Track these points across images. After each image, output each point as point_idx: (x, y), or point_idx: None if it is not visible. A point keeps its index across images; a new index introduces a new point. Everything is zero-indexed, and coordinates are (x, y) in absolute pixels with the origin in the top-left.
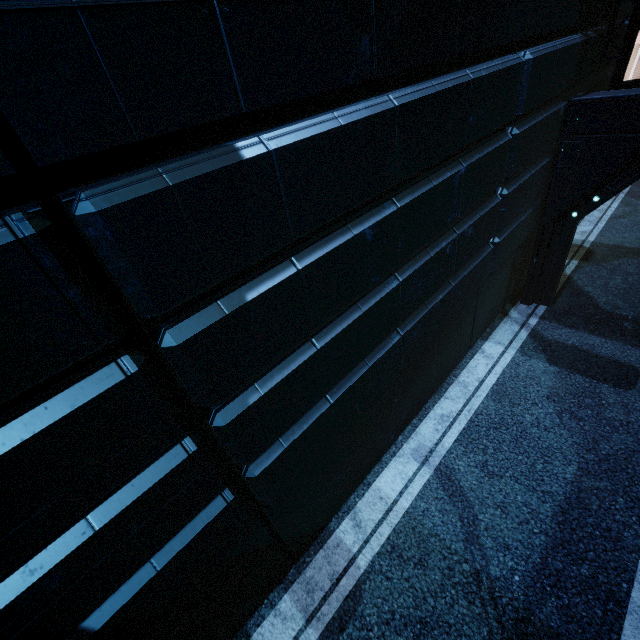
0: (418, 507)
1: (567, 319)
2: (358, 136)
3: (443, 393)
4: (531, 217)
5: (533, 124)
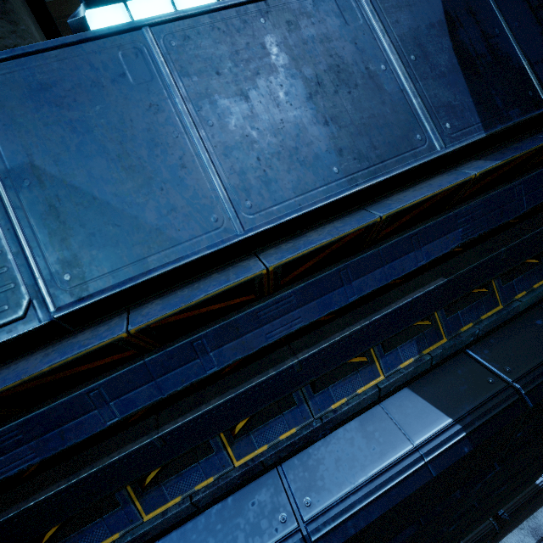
0: None
1: None
2: None
3: None
4: None
5: None
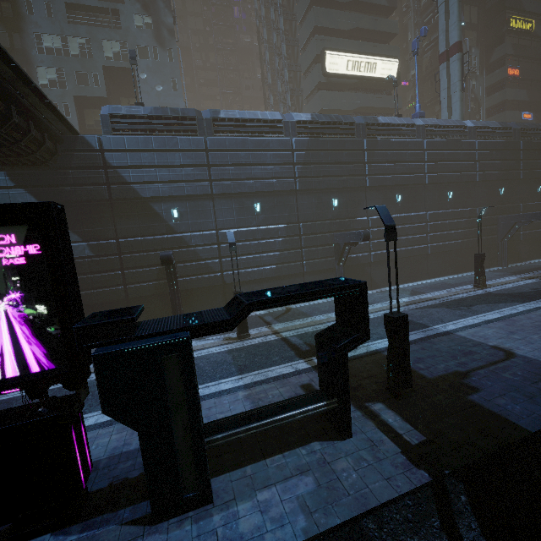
0: None
1: None
2: (535, 204)
3: None
4: None
5: None
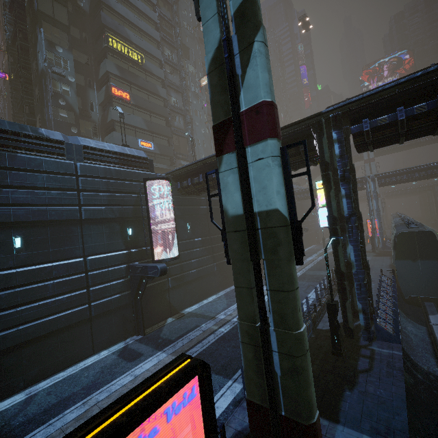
0: (8, 408)
1: (143, 340)
2: (1, 276)
3: (66, 370)
4: (121, 298)
5: (100, 271)
